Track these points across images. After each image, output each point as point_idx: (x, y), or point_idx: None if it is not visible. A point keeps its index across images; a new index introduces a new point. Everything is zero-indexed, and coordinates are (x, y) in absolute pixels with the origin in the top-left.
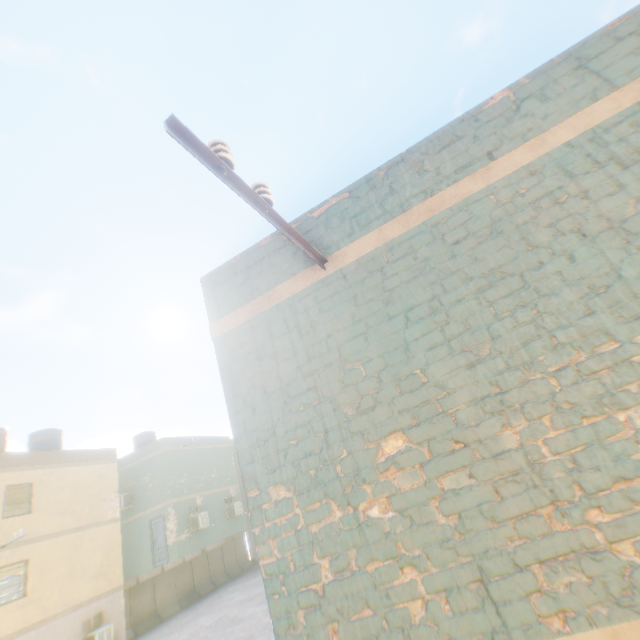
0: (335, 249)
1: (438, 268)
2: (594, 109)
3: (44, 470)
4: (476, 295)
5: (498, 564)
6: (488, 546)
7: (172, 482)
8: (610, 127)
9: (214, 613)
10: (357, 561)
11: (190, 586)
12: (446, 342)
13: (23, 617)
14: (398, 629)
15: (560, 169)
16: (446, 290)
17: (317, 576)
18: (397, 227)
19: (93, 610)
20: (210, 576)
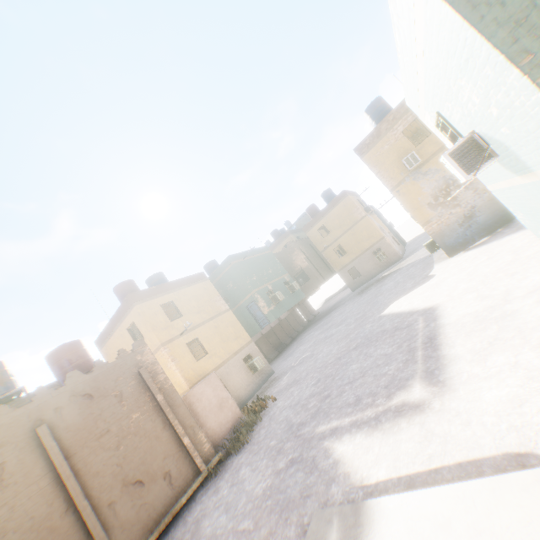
0: None
1: None
2: None
3: (172, 293)
4: None
5: None
6: None
7: (249, 281)
8: None
9: (308, 343)
10: None
11: (278, 342)
12: None
13: (213, 363)
14: None
15: None
16: None
17: None
18: None
19: (244, 354)
20: (287, 335)
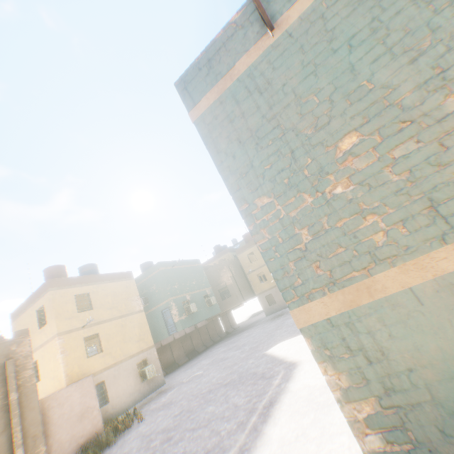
0: (279, 18)
1: None
2: None
3: (93, 286)
4: (413, 2)
5: (444, 193)
6: (435, 184)
7: (169, 288)
8: None
9: (209, 358)
10: (328, 224)
11: (192, 348)
12: (387, 51)
13: (104, 362)
14: (365, 254)
15: None
16: (384, 10)
17: (300, 241)
18: None
19: (140, 358)
20: (202, 342)
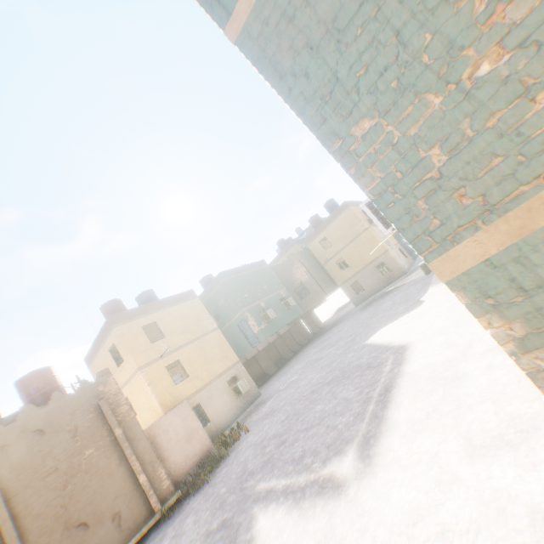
0: None
1: None
2: None
3: (156, 313)
4: None
5: None
6: None
7: (239, 298)
8: None
9: (302, 363)
10: (472, 128)
11: (279, 357)
12: None
13: (193, 387)
14: (537, 155)
15: None
16: None
17: (429, 168)
18: None
19: (229, 376)
20: (289, 349)
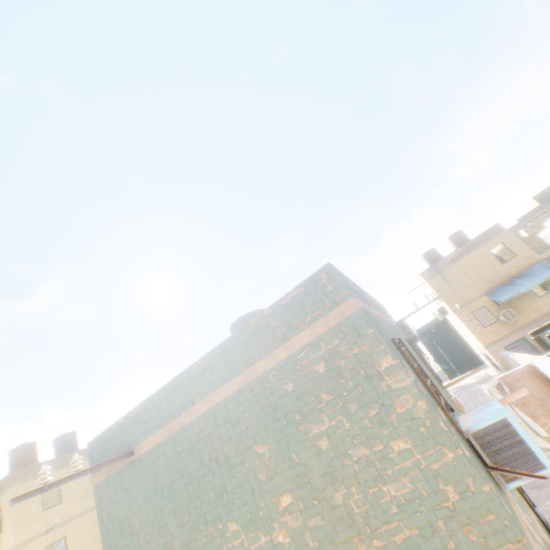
0: (138, 441)
1: (173, 466)
2: (227, 386)
3: (66, 468)
4: (184, 485)
5: None
6: None
7: None
8: (231, 400)
9: None
10: None
11: None
12: (174, 509)
13: None
14: None
15: (214, 420)
16: (175, 479)
17: None
18: (160, 435)
19: None
20: None
